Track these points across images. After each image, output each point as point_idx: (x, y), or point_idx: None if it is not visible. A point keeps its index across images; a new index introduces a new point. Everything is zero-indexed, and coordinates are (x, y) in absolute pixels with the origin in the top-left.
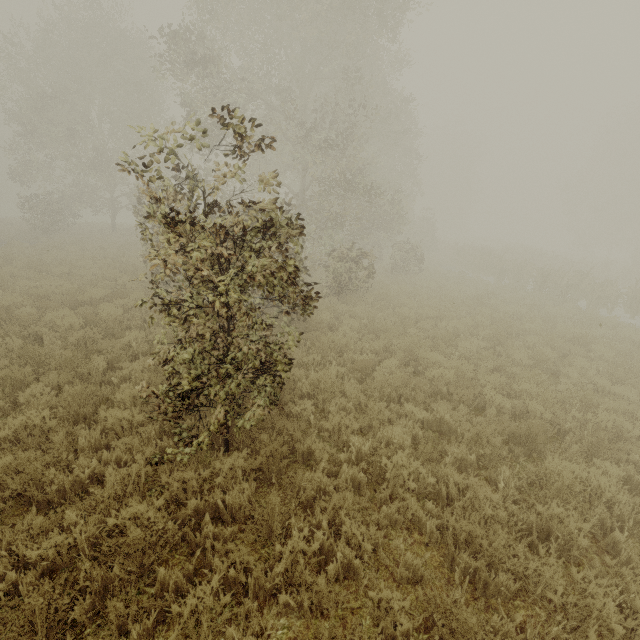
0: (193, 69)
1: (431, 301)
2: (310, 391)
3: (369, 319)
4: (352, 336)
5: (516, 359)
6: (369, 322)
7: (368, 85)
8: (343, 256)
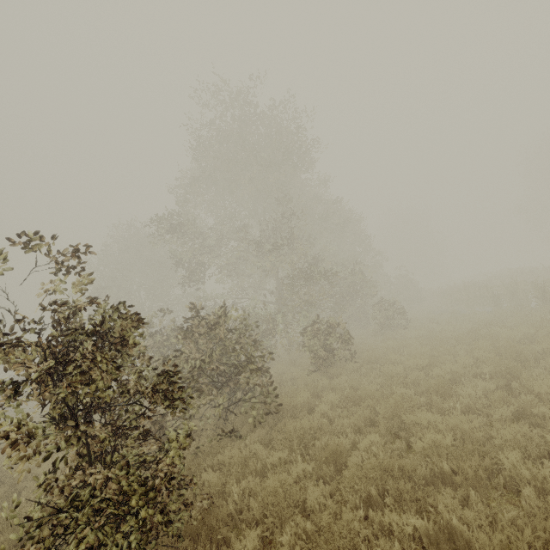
0: (176, 237)
1: (420, 349)
2: (257, 512)
3: (355, 388)
4: (331, 414)
5: (541, 394)
6: (349, 392)
7: (306, 203)
8: (316, 331)
